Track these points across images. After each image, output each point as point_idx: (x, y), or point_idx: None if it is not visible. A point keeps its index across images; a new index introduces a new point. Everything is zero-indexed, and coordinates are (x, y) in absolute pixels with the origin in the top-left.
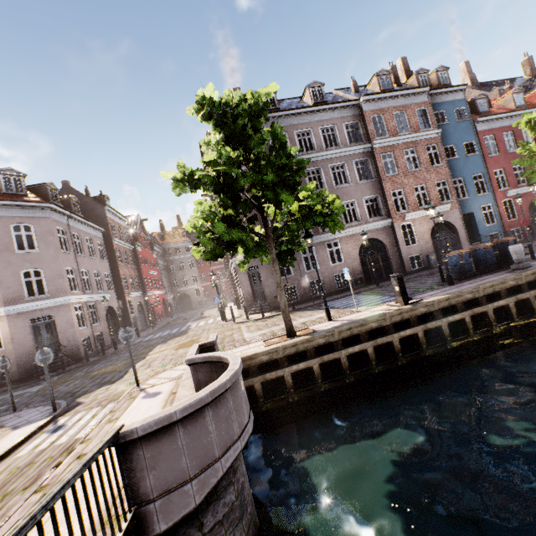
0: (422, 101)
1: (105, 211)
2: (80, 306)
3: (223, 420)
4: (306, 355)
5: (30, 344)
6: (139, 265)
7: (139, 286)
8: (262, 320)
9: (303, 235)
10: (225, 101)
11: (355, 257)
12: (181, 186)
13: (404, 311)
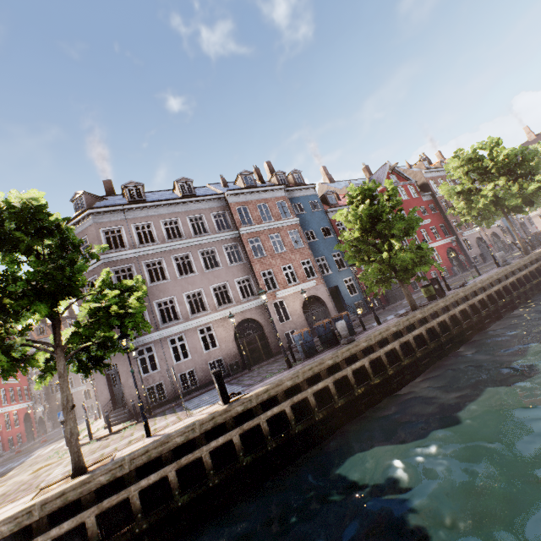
0: (281, 196)
1: None
2: None
3: None
4: (83, 504)
5: None
6: None
7: None
8: (106, 437)
9: (171, 323)
10: None
11: (231, 340)
12: None
13: (218, 415)
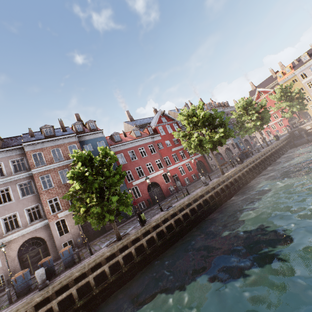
0: (72, 141)
1: None
2: None
3: None
4: None
5: None
6: None
7: None
8: None
9: None
10: None
11: (13, 258)
12: None
13: None
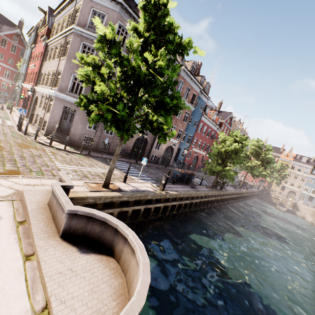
0: (197, 91)
1: None
2: None
3: None
4: (113, 204)
5: None
6: None
7: None
8: (64, 152)
9: None
10: (171, 22)
11: (133, 141)
12: (103, 44)
13: (163, 195)
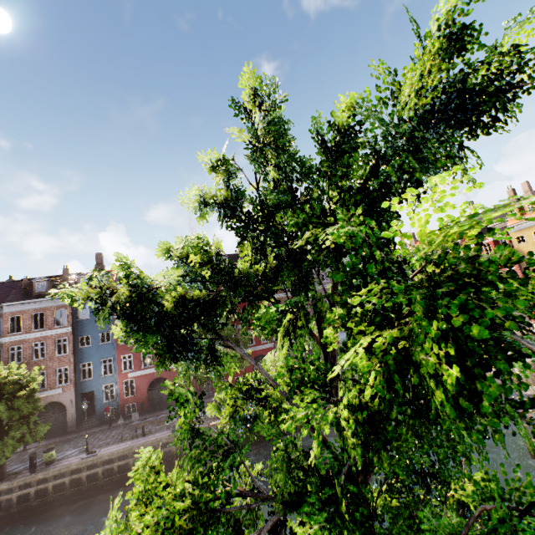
0: (63, 304)
1: None
2: None
3: None
4: None
5: None
6: None
7: None
8: None
9: None
10: None
11: None
12: None
13: None
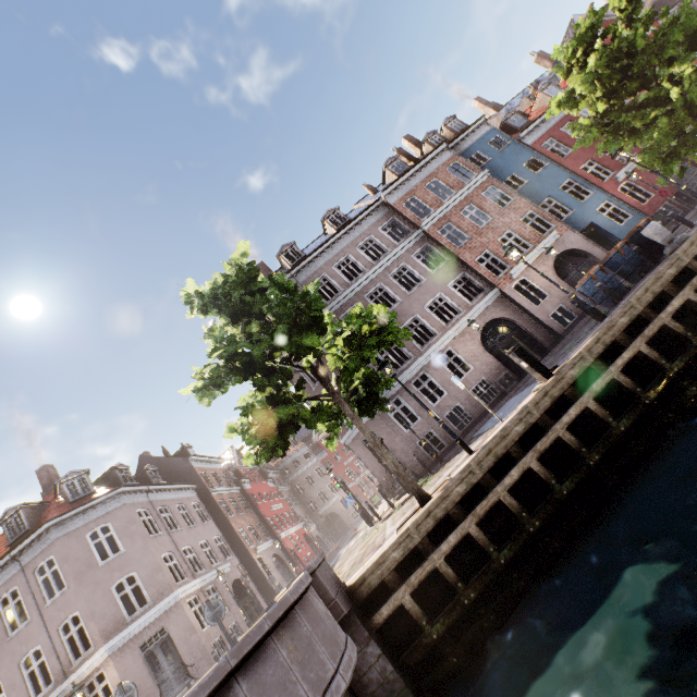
0: (447, 159)
1: (191, 463)
2: (196, 598)
3: (273, 688)
4: (454, 520)
5: (149, 684)
6: (255, 506)
7: (266, 534)
8: (409, 499)
9: (404, 366)
10: (213, 285)
11: (483, 355)
12: (207, 393)
13: (549, 388)
